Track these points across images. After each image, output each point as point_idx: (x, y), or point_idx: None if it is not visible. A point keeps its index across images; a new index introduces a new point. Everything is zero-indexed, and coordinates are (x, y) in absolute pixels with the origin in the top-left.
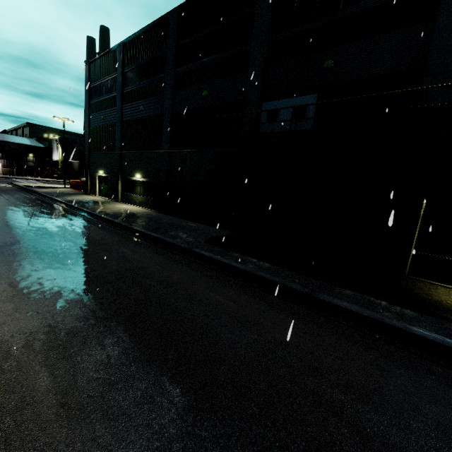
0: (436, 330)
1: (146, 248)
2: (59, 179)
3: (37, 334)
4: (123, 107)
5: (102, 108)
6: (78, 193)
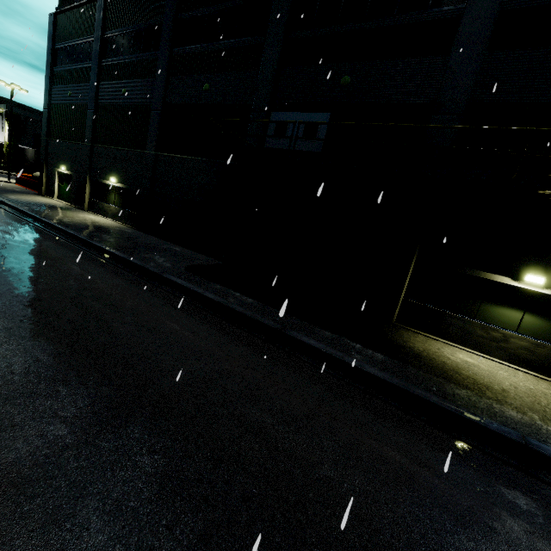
0: (397, 373)
1: (104, 268)
2: (3, 169)
3: None
4: (100, 85)
5: (70, 80)
6: (28, 192)
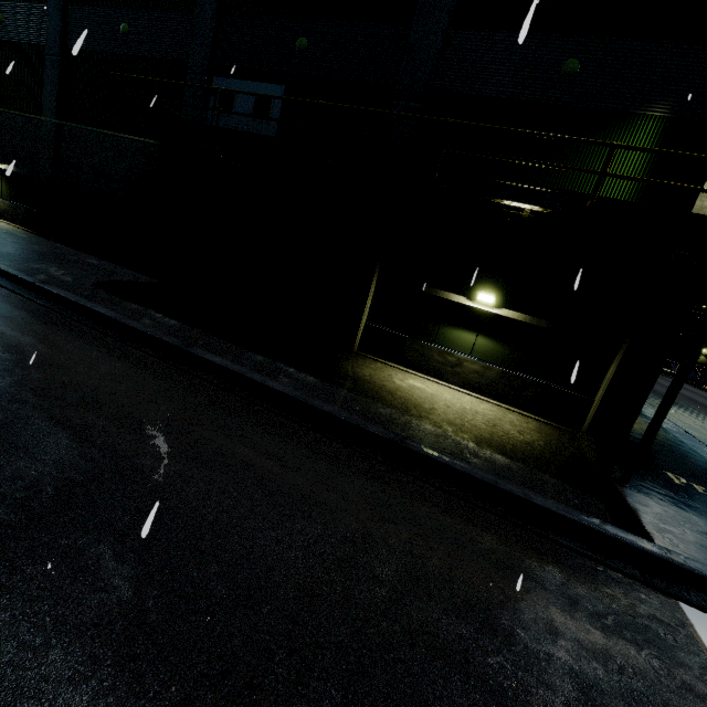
0: (324, 395)
1: None
2: None
3: None
4: None
5: None
6: None
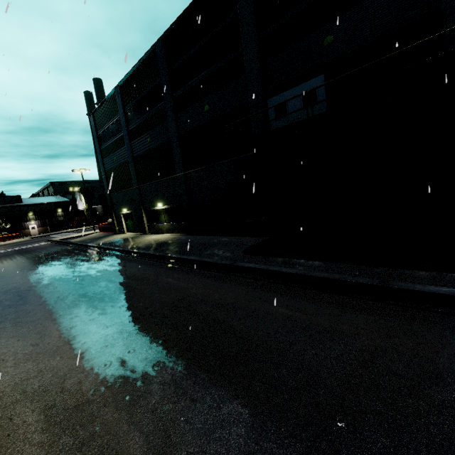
0: None
1: (188, 274)
2: (88, 225)
3: (114, 388)
4: (132, 144)
5: (113, 150)
6: (108, 235)
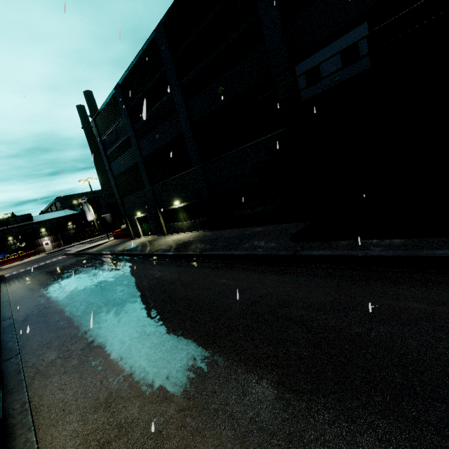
0: None
1: (242, 271)
2: (99, 235)
3: None
4: (139, 144)
5: (119, 154)
6: (124, 241)
